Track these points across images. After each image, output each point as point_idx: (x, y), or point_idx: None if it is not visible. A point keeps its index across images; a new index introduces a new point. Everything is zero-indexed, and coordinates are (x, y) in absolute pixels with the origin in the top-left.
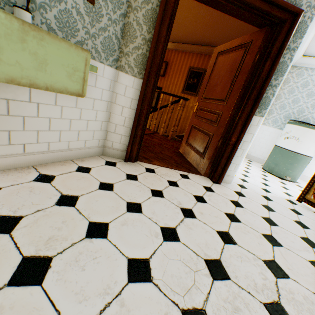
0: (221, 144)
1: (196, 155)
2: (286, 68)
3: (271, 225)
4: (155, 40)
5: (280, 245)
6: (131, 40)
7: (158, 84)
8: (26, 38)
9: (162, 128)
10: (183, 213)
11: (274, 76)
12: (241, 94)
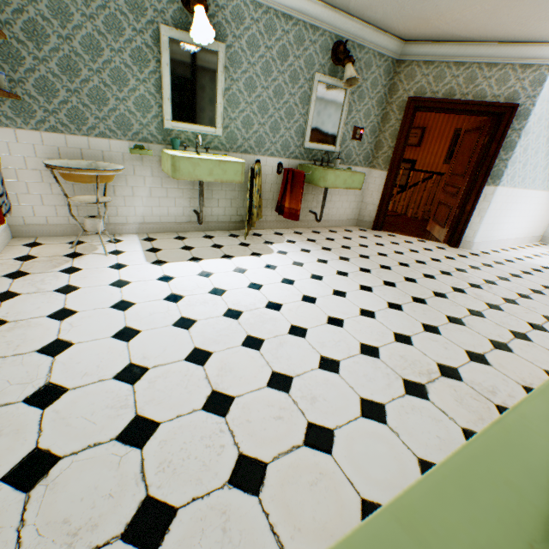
0: (457, 213)
1: (439, 228)
2: (515, 144)
3: (485, 266)
4: (396, 147)
5: (479, 270)
6: (380, 149)
7: (411, 156)
8: (351, 176)
9: (410, 209)
10: (410, 251)
11: (503, 152)
12: (474, 170)
